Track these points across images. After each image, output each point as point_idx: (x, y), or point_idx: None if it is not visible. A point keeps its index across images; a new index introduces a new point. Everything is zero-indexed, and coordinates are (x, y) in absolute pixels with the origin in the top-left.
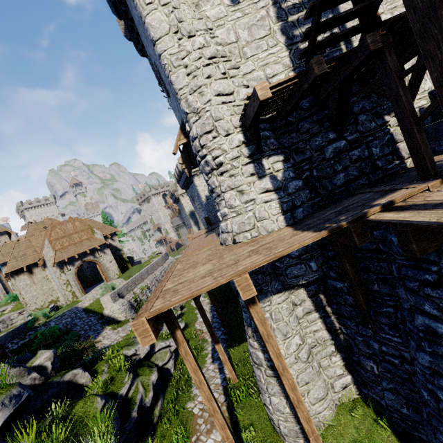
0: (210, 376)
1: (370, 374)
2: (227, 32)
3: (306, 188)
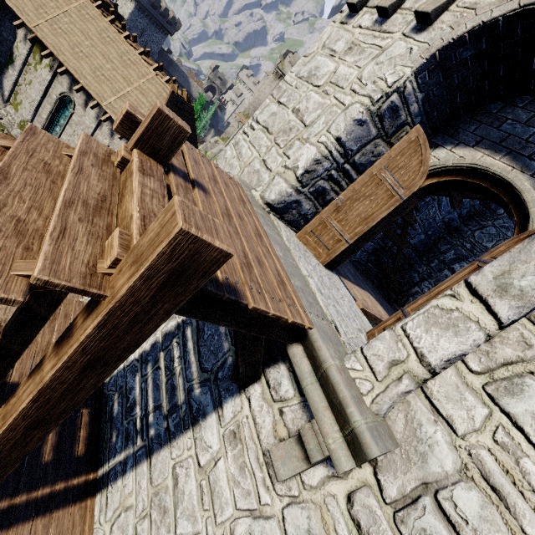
0: None
1: None
2: None
3: None
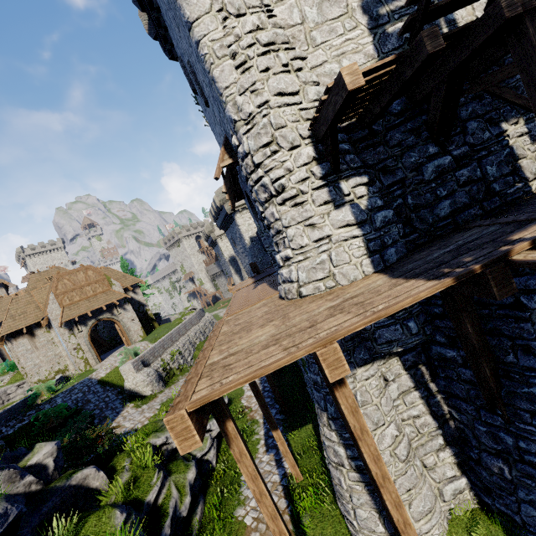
0: (265, 471)
1: (498, 478)
2: (289, 10)
3: (399, 221)
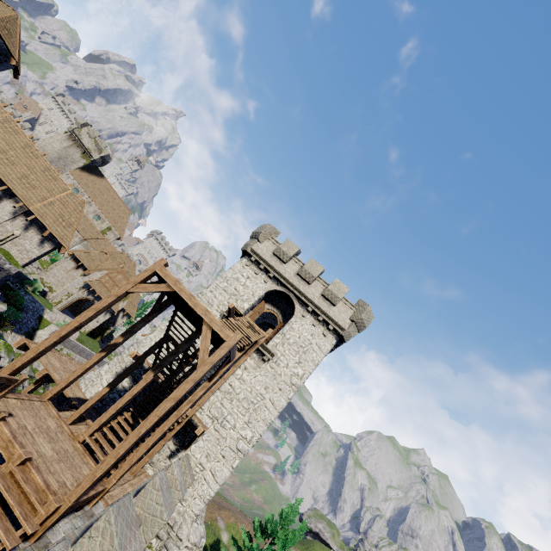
0: None
1: None
2: None
3: None
